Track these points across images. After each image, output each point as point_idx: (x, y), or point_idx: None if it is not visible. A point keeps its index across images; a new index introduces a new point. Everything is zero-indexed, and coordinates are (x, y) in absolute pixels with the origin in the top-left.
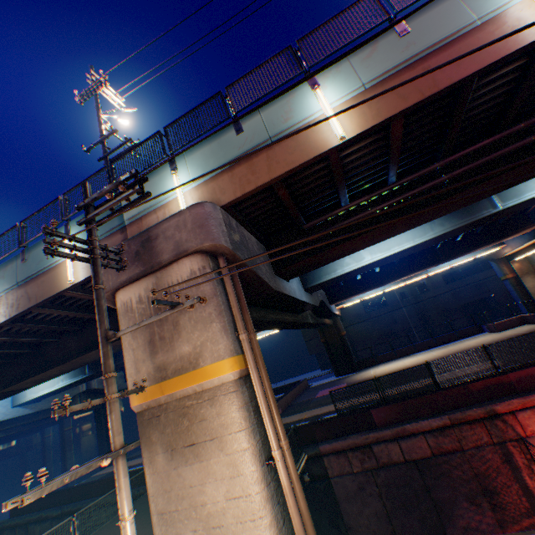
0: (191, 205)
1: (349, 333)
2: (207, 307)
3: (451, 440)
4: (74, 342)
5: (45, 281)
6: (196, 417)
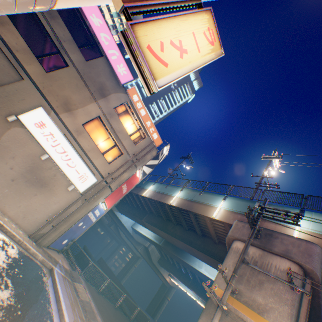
0: (308, 240)
1: None
2: (286, 293)
3: None
4: (179, 231)
5: (202, 207)
6: None
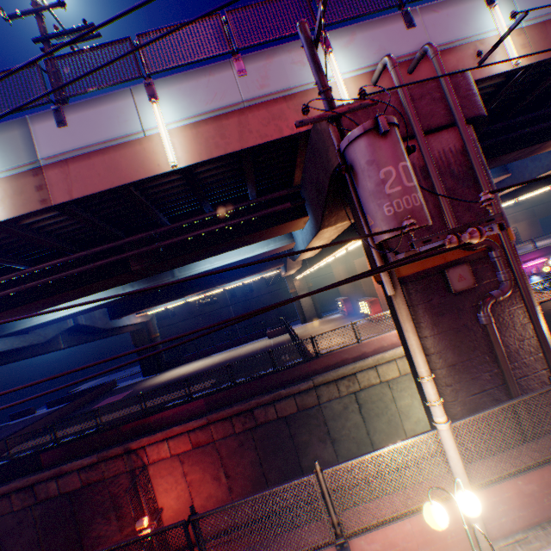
0: None
1: (181, 328)
2: None
3: (99, 473)
4: None
5: None
6: None
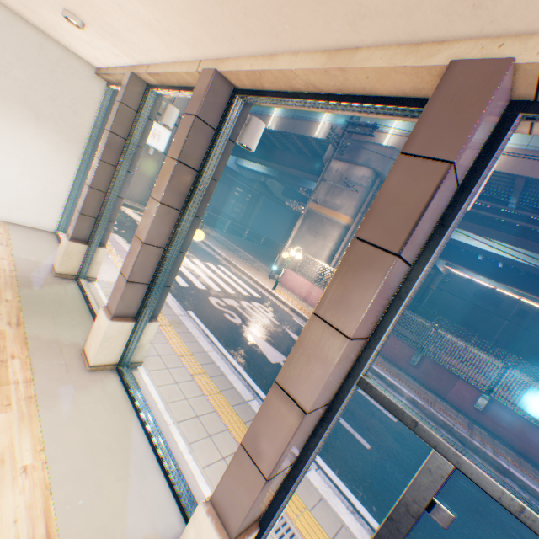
0: (386, 146)
1: (439, 296)
2: (355, 194)
3: None
4: (287, 158)
5: (303, 125)
6: (321, 226)
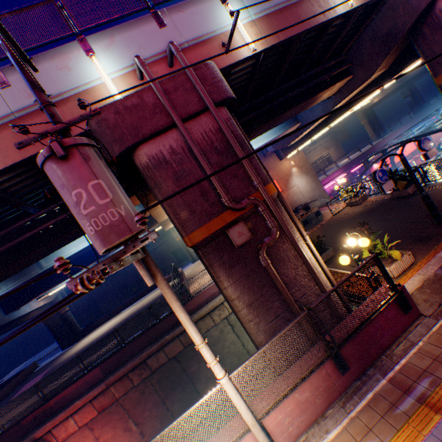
0: None
1: (92, 294)
2: None
3: None
4: None
5: None
6: None
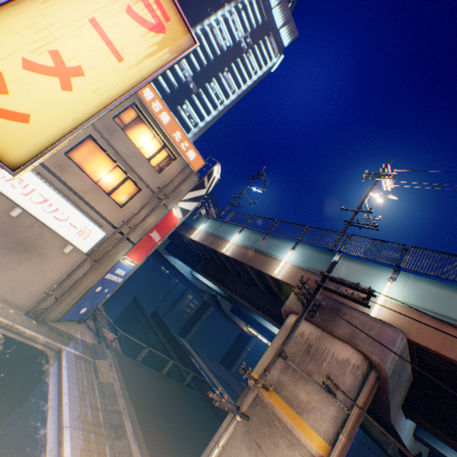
0: (386, 321)
1: None
2: (337, 391)
3: None
4: (241, 285)
5: (263, 259)
6: (273, 435)
